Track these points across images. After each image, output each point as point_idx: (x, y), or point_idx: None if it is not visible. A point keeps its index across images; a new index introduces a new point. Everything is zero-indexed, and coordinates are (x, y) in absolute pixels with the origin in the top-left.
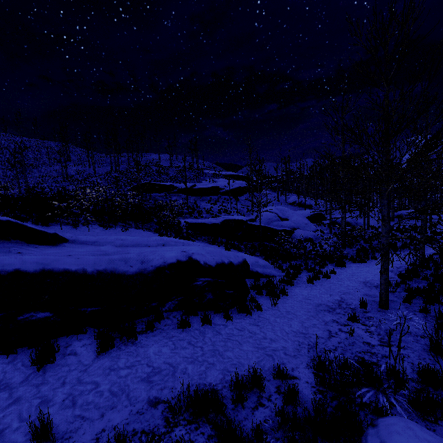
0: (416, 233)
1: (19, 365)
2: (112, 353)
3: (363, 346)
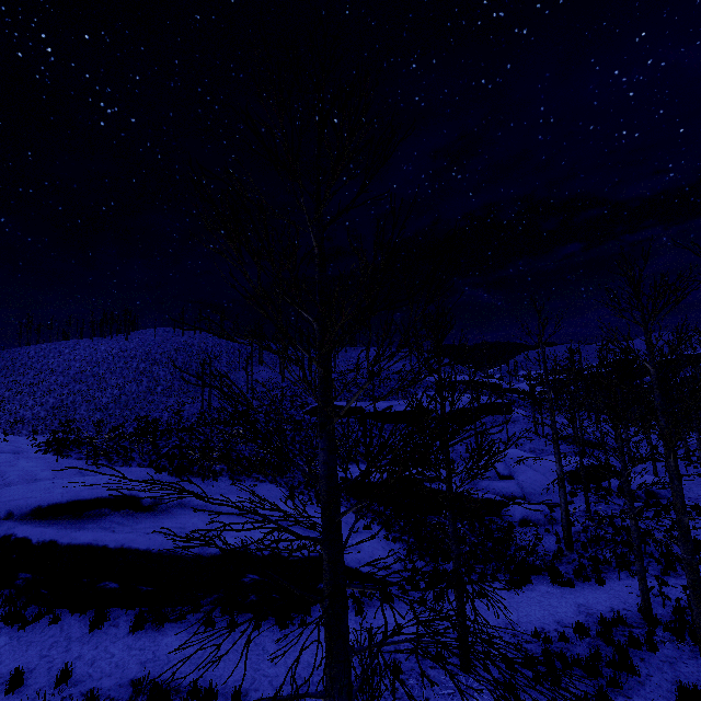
0: None
1: (83, 625)
2: (139, 633)
3: None
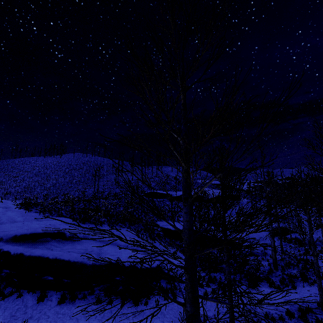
0: None
1: (34, 299)
2: (62, 305)
3: None
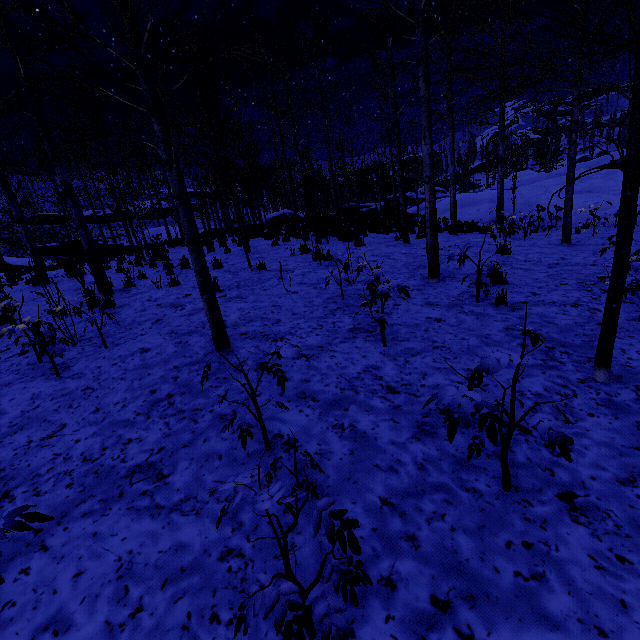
0: None
1: None
2: None
3: None
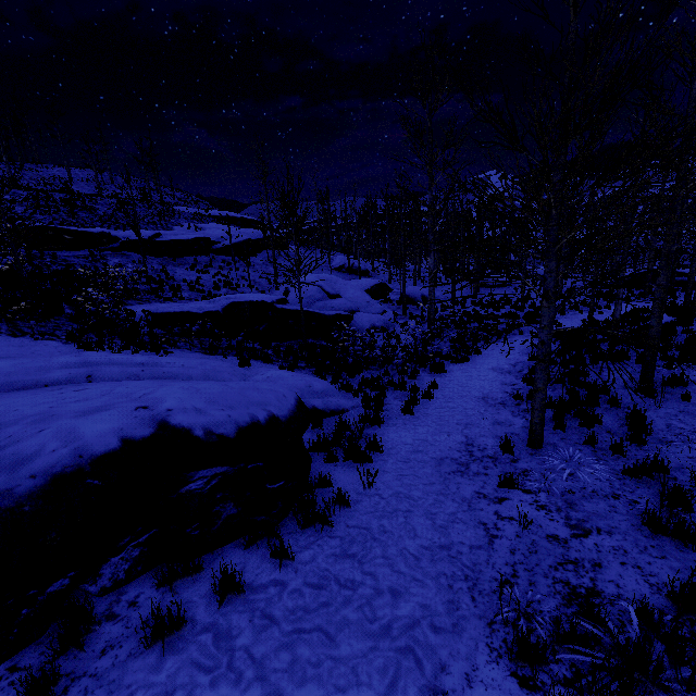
0: (512, 309)
1: None
2: None
3: (551, 548)
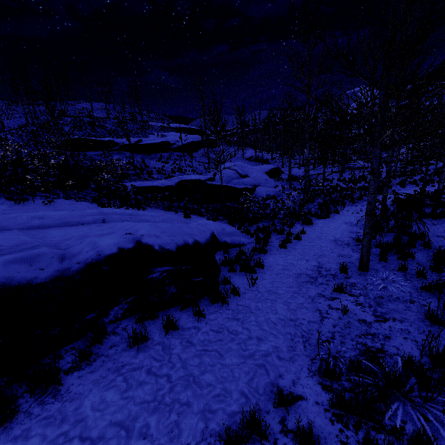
0: (366, 184)
1: None
2: (14, 429)
3: (360, 326)
